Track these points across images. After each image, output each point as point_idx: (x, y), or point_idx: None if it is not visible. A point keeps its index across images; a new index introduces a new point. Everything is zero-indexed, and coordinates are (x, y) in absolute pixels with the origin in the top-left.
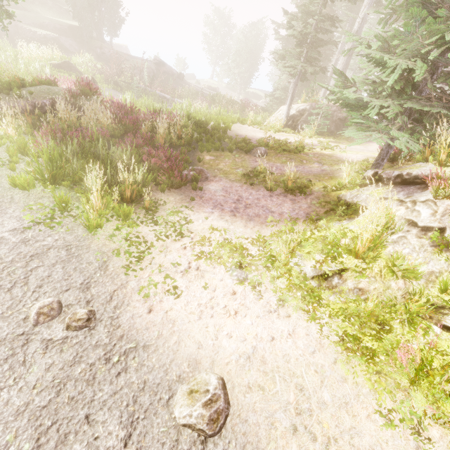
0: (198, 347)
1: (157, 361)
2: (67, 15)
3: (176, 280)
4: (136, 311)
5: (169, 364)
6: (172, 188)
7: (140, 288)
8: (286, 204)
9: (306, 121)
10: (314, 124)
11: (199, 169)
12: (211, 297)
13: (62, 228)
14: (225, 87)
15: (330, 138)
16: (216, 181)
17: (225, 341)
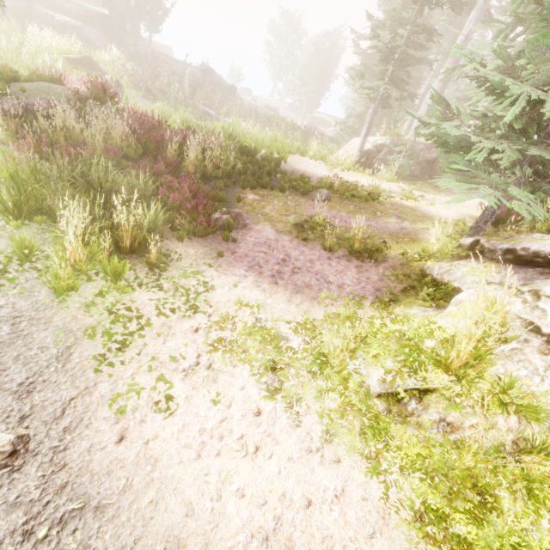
0: (187, 514)
1: (112, 540)
2: (97, 1)
3: (173, 384)
4: (97, 439)
5: (132, 547)
6: (195, 235)
7: (113, 396)
8: (349, 273)
9: (384, 160)
10: (394, 165)
11: (236, 212)
12: (223, 419)
13: (15, 288)
14: (287, 108)
15: (413, 185)
16: (257, 230)
17: (232, 504)
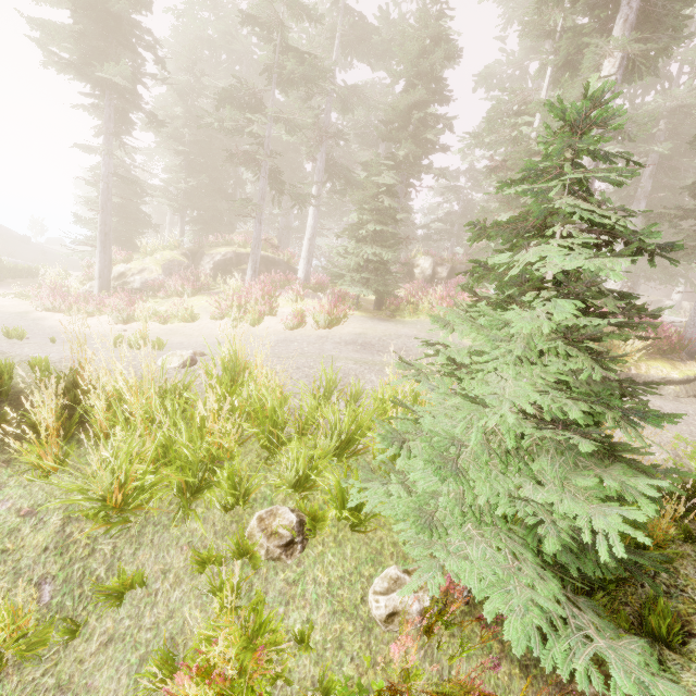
0: None
1: None
2: None
3: None
4: None
5: None
6: None
7: None
8: None
9: None
10: None
11: None
12: None
13: None
14: None
15: None
16: (9, 286)
17: None
